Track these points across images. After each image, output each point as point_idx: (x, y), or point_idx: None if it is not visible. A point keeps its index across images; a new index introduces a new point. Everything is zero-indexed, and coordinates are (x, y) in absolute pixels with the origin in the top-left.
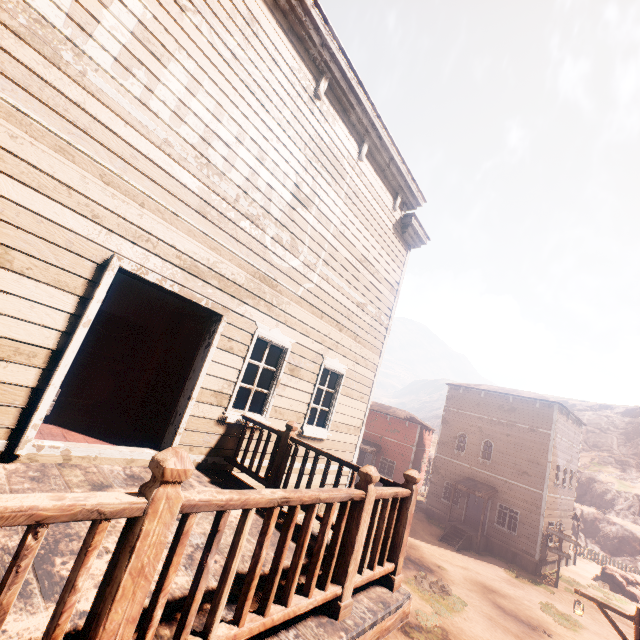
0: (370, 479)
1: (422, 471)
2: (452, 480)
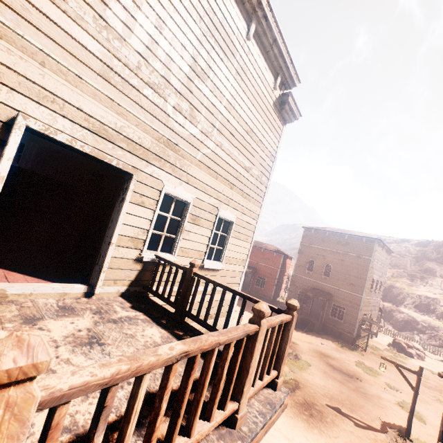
0: (263, 315)
1: (283, 284)
2: (303, 289)
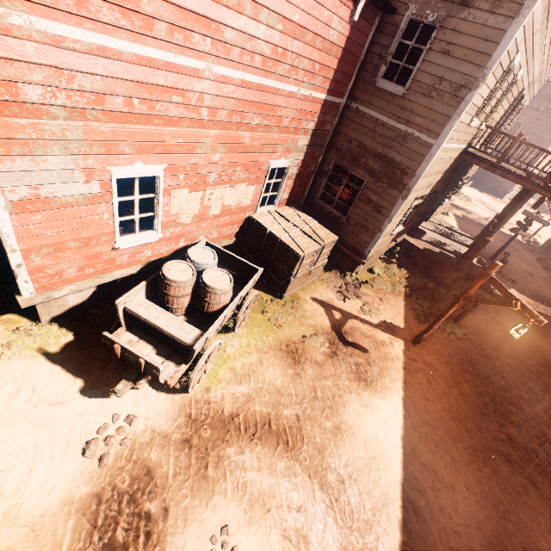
0: None
1: None
2: None
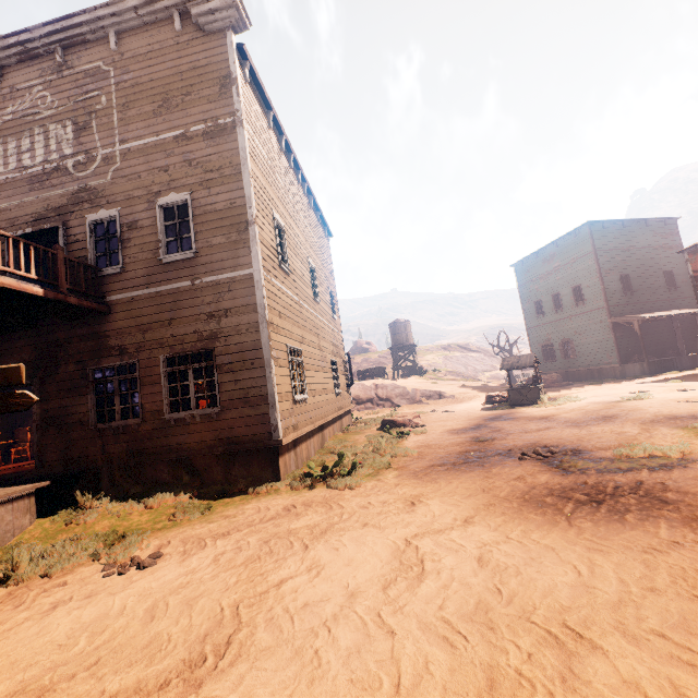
0: None
1: None
2: None
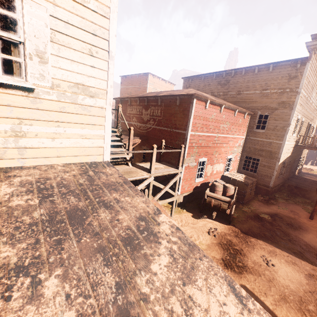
0: None
1: None
2: None
